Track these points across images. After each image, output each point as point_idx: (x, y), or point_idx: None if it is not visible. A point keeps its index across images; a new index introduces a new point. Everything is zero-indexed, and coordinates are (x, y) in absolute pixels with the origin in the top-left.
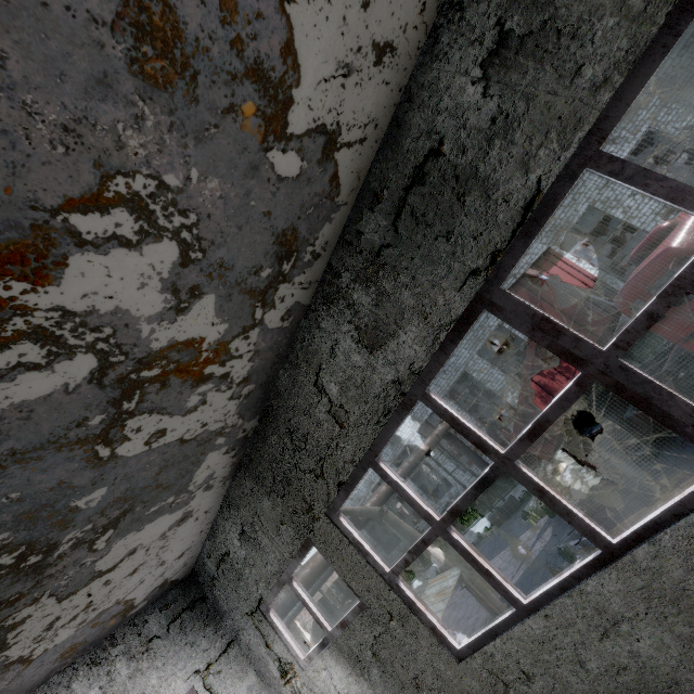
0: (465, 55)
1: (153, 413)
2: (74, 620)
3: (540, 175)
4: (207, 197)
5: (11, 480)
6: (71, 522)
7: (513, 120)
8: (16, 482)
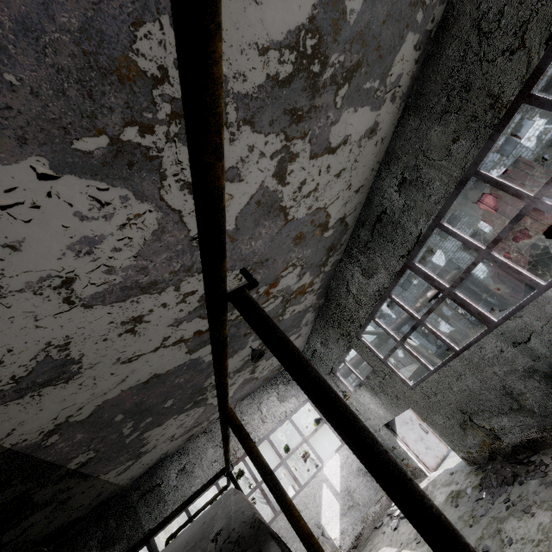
0: (391, 181)
1: (292, 306)
2: (268, 368)
3: (421, 227)
4: (307, 254)
5: None
6: None
7: (410, 207)
8: None
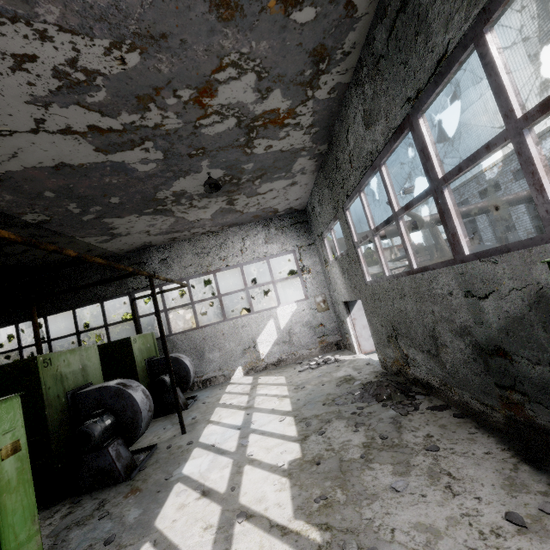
0: None
1: (264, 139)
2: (254, 206)
3: (450, 38)
4: (262, 50)
5: (221, 155)
6: (243, 172)
7: None
8: (223, 156)
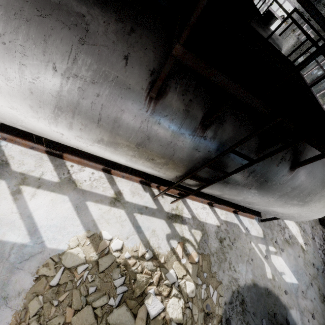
0: None
1: None
2: None
3: None
4: None
5: None
6: None
7: None
8: None
